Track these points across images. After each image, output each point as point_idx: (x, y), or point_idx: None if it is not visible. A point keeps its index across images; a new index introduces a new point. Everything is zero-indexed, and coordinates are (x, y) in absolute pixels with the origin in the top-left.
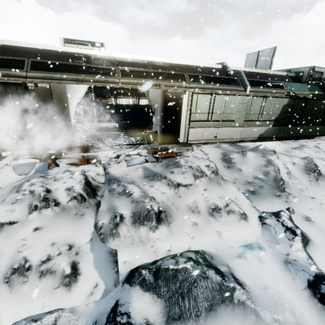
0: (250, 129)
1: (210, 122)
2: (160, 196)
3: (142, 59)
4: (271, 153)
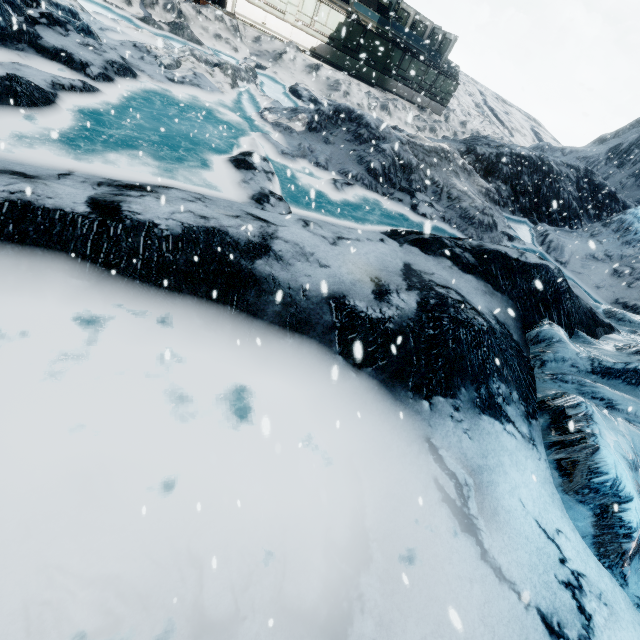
0: (302, 34)
1: (260, 1)
2: (185, 10)
3: None
4: (294, 47)
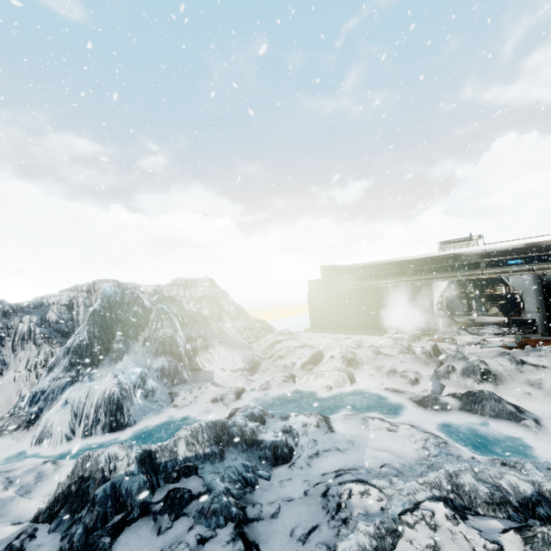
0: None
1: None
2: (496, 366)
3: (525, 242)
4: None
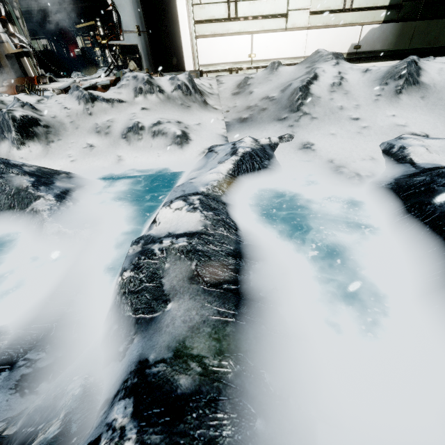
0: (327, 33)
1: (236, 21)
2: (57, 111)
3: None
4: (328, 57)
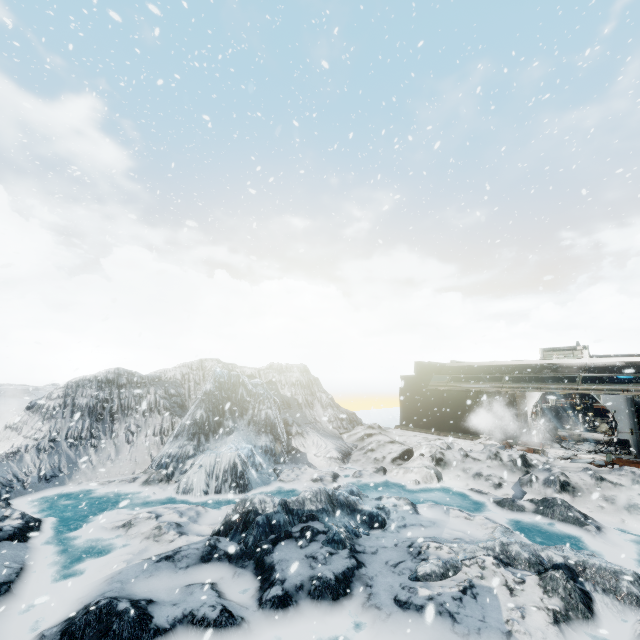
0: None
1: None
2: (577, 479)
3: (626, 360)
4: None
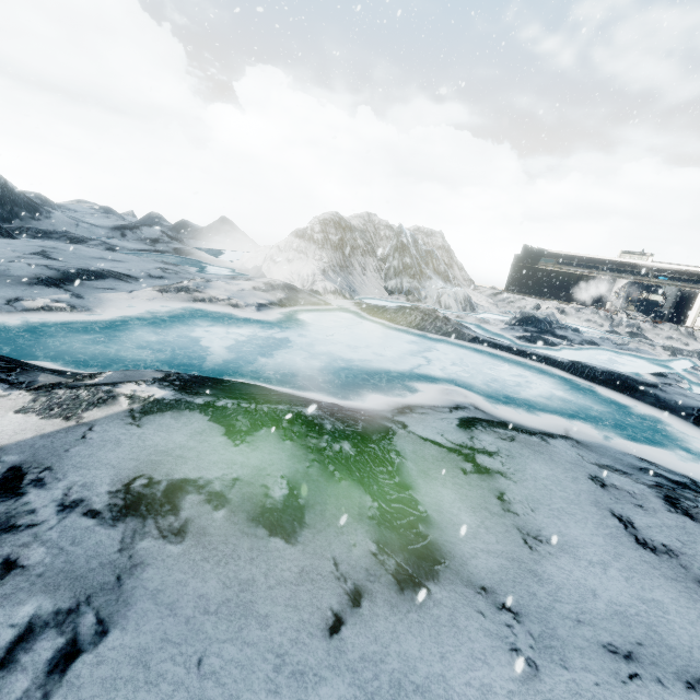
0: None
1: None
2: (643, 326)
3: (681, 268)
4: None
